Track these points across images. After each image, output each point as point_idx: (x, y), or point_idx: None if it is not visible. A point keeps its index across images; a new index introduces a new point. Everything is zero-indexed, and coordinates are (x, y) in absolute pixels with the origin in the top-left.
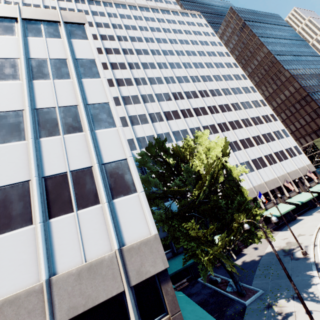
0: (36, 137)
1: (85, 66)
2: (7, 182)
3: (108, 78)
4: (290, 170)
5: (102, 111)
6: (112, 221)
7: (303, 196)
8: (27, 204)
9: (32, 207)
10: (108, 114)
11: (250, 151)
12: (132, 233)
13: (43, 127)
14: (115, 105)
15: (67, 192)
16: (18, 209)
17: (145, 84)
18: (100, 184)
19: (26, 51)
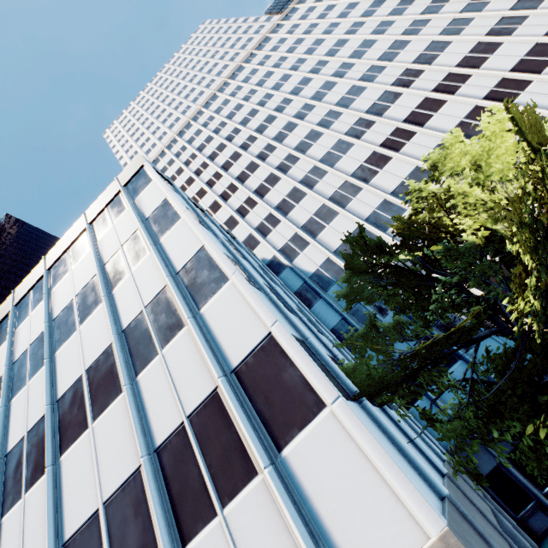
0: (132, 378)
1: (158, 218)
2: (117, 483)
3: (245, 200)
4: None
5: (199, 267)
6: (298, 521)
7: None
8: (147, 520)
9: (154, 525)
10: (209, 265)
11: None
12: (366, 547)
13: (136, 355)
14: (212, 242)
15: (194, 468)
16: (138, 537)
17: (296, 161)
18: (240, 424)
19: (100, 259)
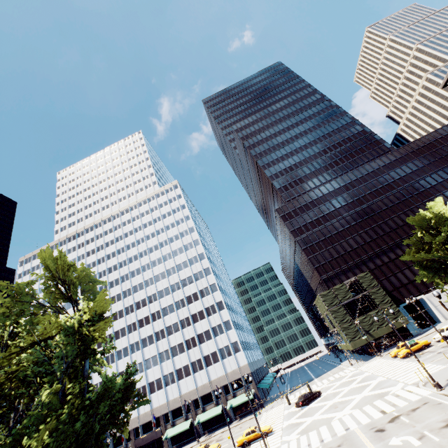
0: None
1: None
2: None
3: None
4: (216, 377)
5: None
6: None
7: (212, 411)
8: None
9: None
10: None
11: (179, 359)
12: None
13: None
14: None
15: None
16: None
17: None
18: None
19: None
